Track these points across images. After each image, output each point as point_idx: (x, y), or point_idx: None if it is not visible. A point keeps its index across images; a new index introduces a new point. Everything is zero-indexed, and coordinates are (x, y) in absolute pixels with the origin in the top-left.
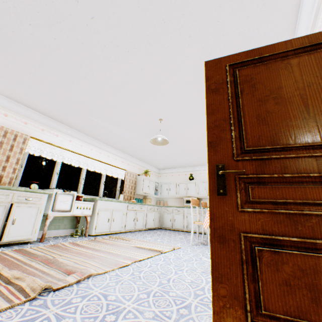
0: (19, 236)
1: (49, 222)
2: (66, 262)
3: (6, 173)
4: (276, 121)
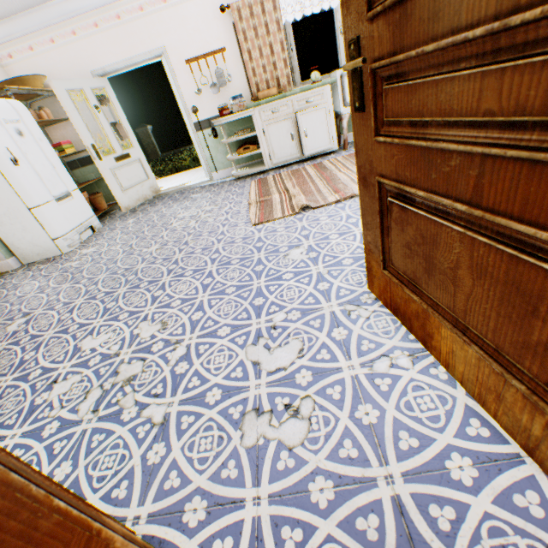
0: (317, 149)
1: (345, 124)
2: (342, 180)
3: (279, 73)
4: None
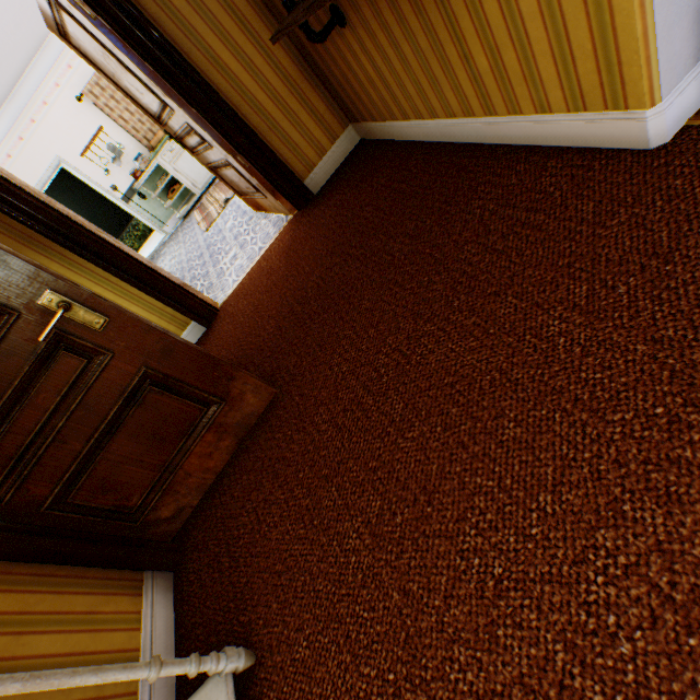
0: None
1: None
2: None
3: None
4: (137, 96)
